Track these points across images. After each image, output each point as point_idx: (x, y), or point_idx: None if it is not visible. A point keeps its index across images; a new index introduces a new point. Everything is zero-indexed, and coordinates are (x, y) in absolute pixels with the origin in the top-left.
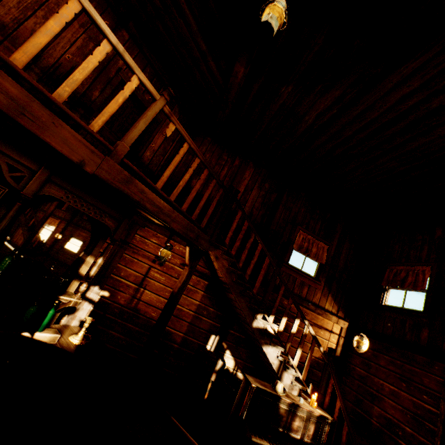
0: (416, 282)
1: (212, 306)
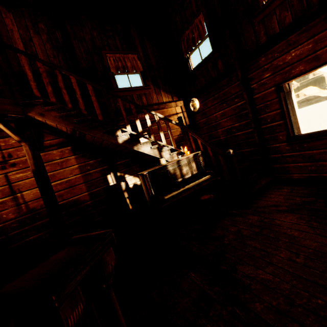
0: (200, 34)
1: (90, 159)
